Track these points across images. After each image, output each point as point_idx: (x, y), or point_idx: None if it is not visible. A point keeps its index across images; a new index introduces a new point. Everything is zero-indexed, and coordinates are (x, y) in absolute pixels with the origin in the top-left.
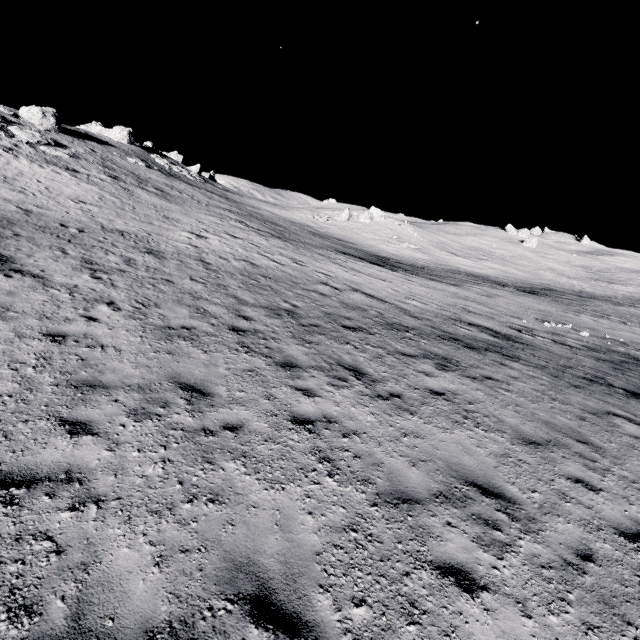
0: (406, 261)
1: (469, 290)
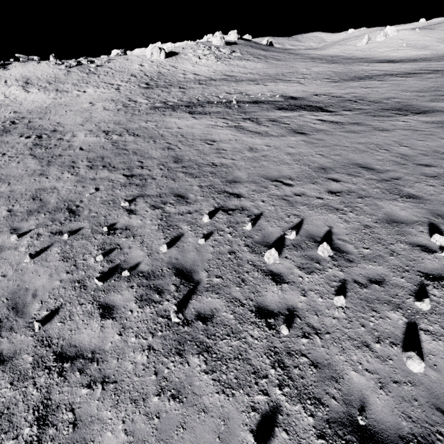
0: (409, 58)
1: None
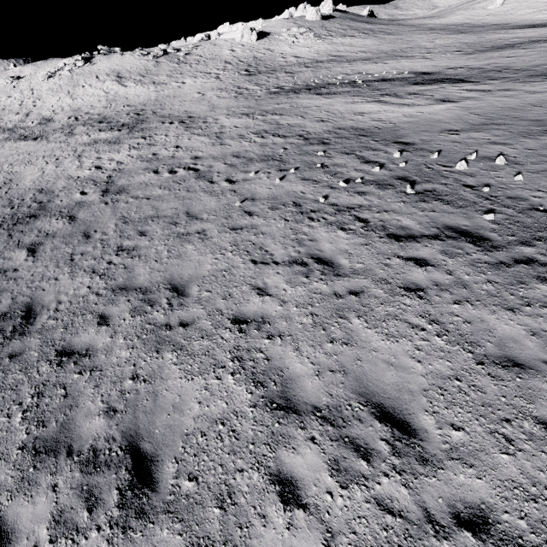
0: None
1: None
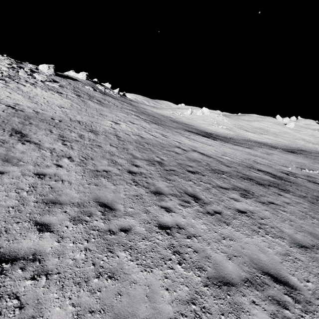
0: (221, 135)
1: (256, 150)
